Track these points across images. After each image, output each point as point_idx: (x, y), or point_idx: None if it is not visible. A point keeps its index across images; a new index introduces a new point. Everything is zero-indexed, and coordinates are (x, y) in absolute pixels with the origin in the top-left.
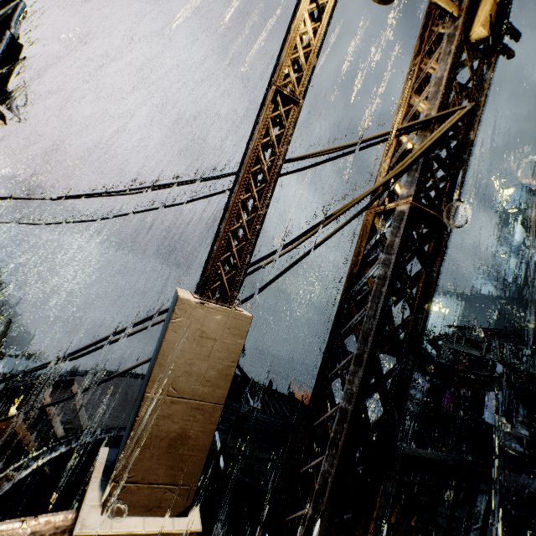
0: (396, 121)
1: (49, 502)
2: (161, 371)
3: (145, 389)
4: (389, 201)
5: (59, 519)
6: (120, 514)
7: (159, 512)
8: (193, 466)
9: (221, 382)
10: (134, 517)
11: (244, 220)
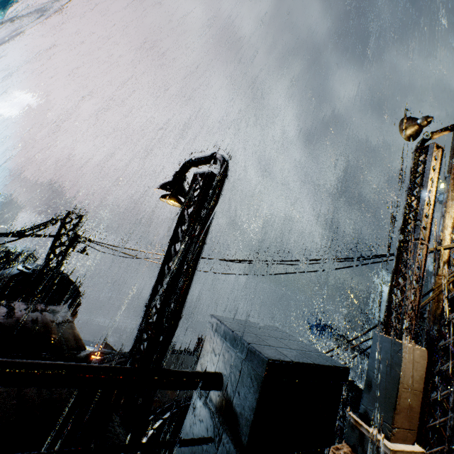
0: (447, 226)
1: (160, 453)
2: (402, 377)
3: (397, 385)
4: (448, 270)
5: (346, 447)
6: (395, 442)
7: (406, 442)
8: (415, 421)
9: (420, 381)
10: (399, 444)
11: (412, 302)
